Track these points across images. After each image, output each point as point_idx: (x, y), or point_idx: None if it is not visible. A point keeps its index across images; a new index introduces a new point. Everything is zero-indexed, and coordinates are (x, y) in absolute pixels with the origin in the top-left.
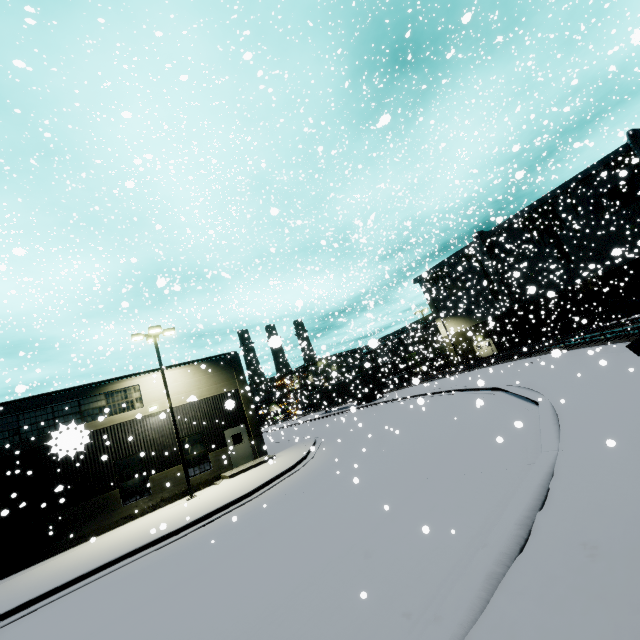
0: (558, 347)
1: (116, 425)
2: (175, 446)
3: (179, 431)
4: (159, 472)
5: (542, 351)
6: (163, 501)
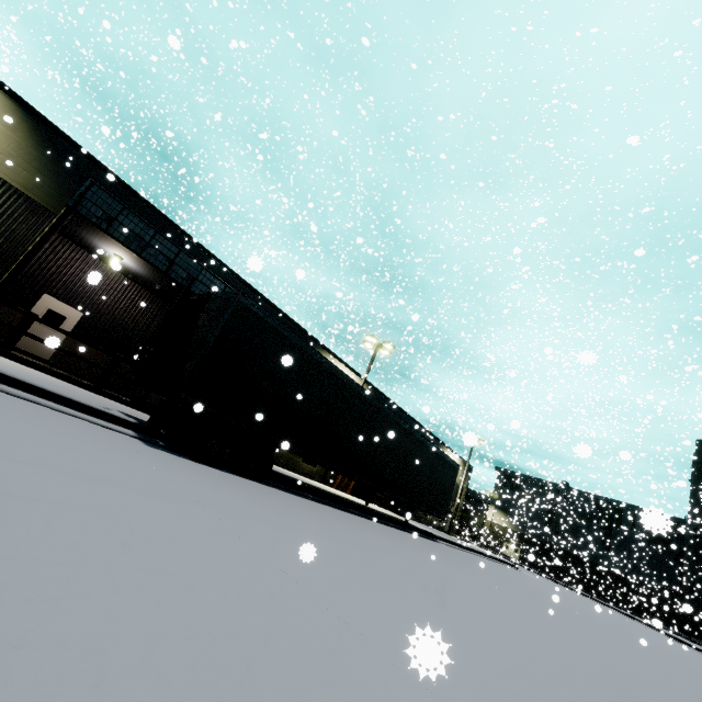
0: (597, 597)
1: None
2: None
3: None
4: None
5: (584, 591)
6: (427, 524)
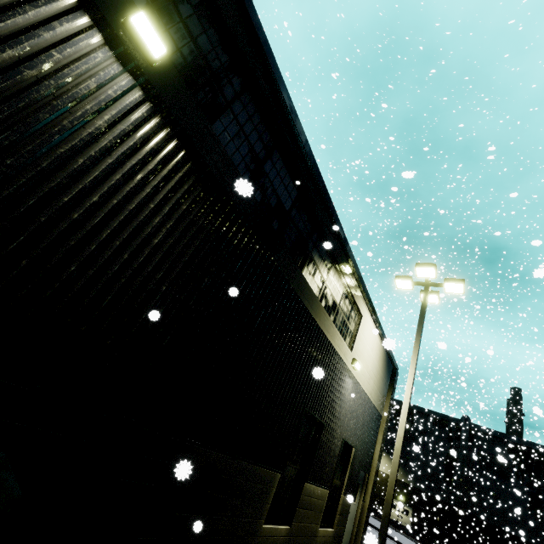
0: None
1: (332, 347)
2: (337, 448)
3: (347, 426)
4: (315, 484)
5: None
6: None
